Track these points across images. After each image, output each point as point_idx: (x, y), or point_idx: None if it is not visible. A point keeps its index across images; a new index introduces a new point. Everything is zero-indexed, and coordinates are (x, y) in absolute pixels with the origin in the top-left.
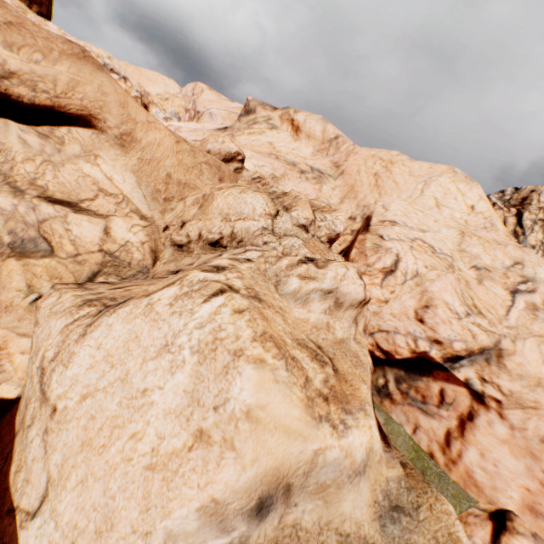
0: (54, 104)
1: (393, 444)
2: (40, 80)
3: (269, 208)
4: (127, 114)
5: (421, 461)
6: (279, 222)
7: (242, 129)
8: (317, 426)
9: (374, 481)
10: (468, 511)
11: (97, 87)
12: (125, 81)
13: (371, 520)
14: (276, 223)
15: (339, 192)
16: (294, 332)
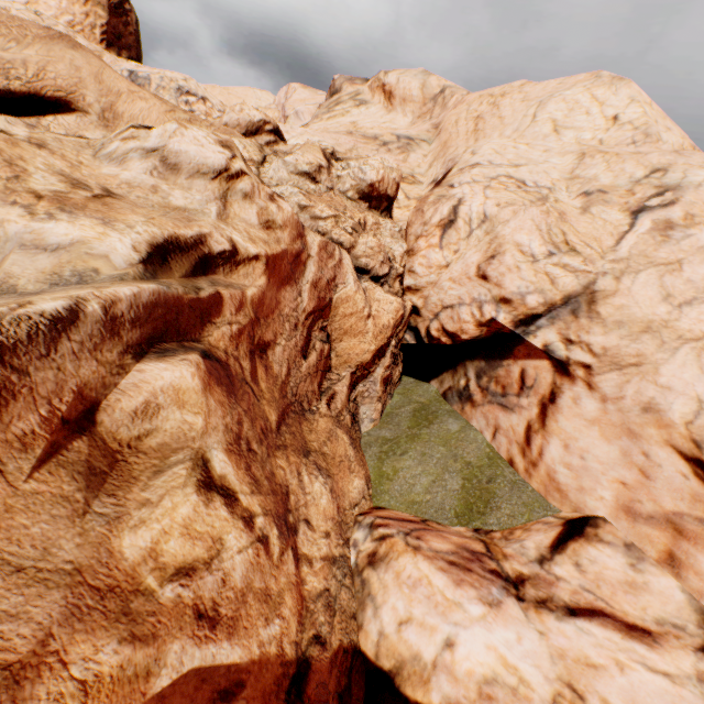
0: (30, 89)
1: (461, 450)
2: (11, 66)
3: (250, 153)
4: (106, 87)
5: (493, 469)
6: (268, 170)
7: (320, 115)
8: (3, 206)
9: (67, 262)
10: (539, 520)
11: (69, 64)
12: (204, 102)
13: (38, 282)
14: (265, 172)
15: (430, 157)
16: (77, 175)
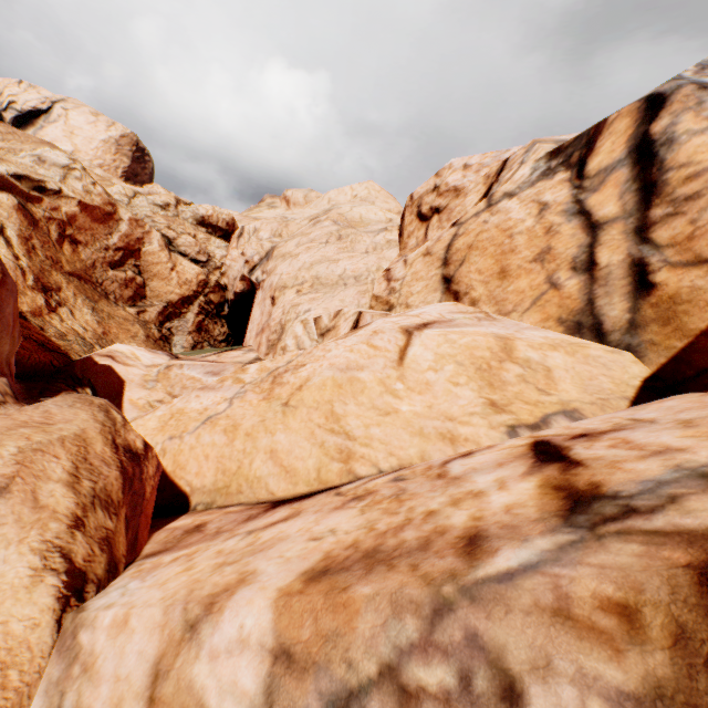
0: None
1: None
2: (14, 151)
3: (127, 192)
4: None
5: None
6: (137, 201)
7: (243, 213)
8: None
9: None
10: None
11: None
12: None
13: None
14: (135, 202)
15: None
16: None
